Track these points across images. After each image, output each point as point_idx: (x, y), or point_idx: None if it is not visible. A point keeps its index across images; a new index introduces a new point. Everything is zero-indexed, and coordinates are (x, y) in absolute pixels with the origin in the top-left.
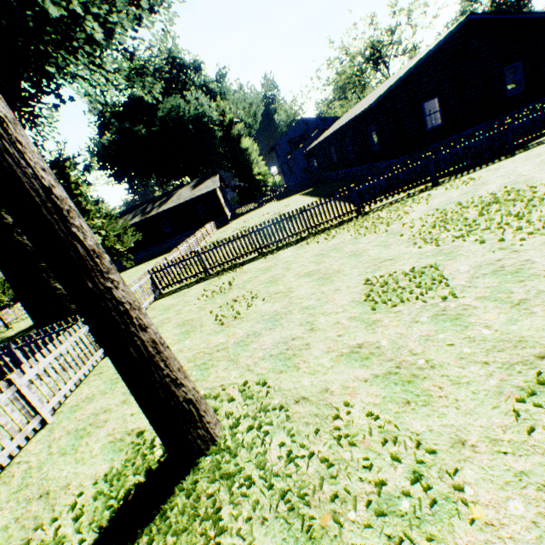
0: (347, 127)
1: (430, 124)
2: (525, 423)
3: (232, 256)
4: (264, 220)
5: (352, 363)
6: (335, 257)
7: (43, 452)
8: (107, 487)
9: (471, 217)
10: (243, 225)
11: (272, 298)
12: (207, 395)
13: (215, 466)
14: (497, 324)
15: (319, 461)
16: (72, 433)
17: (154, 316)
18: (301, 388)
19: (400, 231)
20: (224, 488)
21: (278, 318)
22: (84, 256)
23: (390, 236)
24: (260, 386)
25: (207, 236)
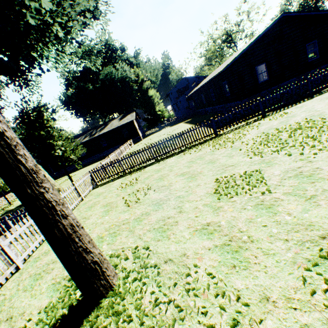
0: (210, 82)
1: (262, 79)
2: (310, 287)
3: (139, 162)
4: (161, 139)
5: (202, 236)
6: (199, 163)
7: (14, 288)
8: (46, 316)
9: (284, 138)
10: (149, 141)
11: (160, 189)
12: (113, 254)
13: (110, 305)
14: (296, 212)
15: (174, 306)
16: (32, 276)
17: (91, 199)
18: (169, 252)
19: (240, 146)
20: (113, 322)
21: (161, 203)
22: (25, 173)
23: (233, 150)
24: (145, 249)
25: (127, 148)
